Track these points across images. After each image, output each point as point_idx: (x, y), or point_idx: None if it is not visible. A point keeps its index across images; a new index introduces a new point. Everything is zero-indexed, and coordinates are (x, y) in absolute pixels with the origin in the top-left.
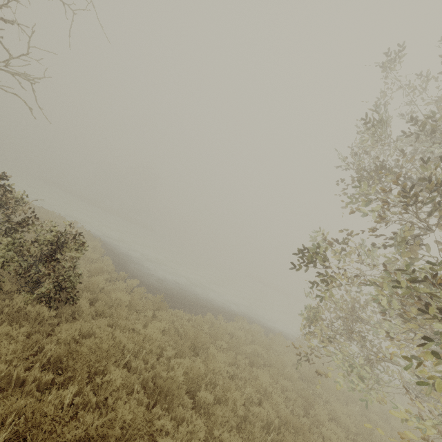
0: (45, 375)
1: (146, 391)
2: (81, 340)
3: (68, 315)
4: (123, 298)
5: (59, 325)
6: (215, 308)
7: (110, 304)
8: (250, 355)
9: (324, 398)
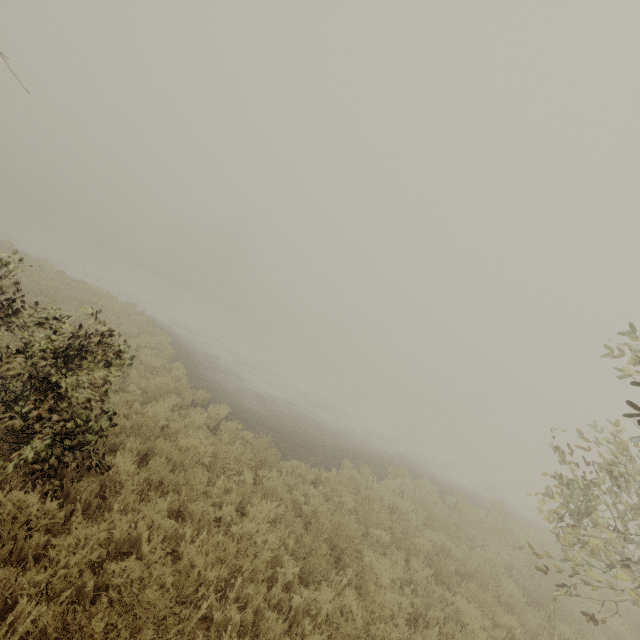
0: None
1: None
2: (107, 564)
3: (92, 492)
4: (201, 448)
5: (70, 519)
6: (352, 448)
7: (176, 461)
8: (429, 552)
9: None
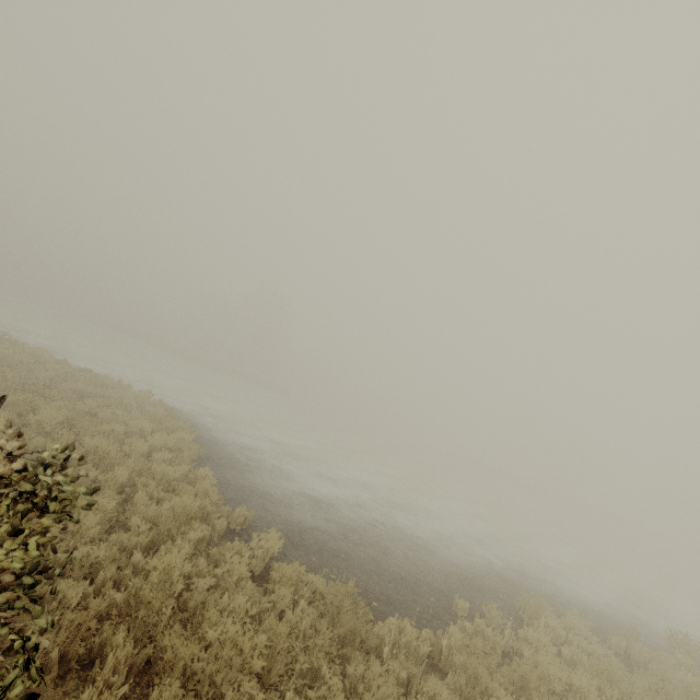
0: None
1: None
2: None
3: None
4: (246, 642)
5: None
6: (454, 568)
7: (202, 679)
8: None
9: None
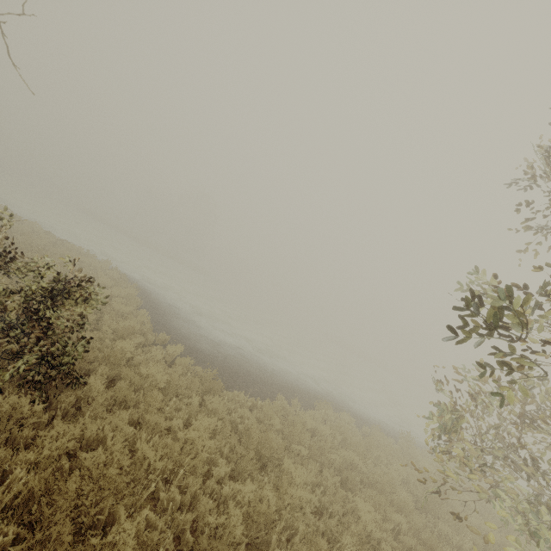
0: (2, 529)
1: (180, 548)
2: (80, 453)
3: (69, 404)
4: (158, 375)
5: (52, 422)
6: (287, 385)
7: (138, 385)
8: (340, 466)
9: (454, 543)
